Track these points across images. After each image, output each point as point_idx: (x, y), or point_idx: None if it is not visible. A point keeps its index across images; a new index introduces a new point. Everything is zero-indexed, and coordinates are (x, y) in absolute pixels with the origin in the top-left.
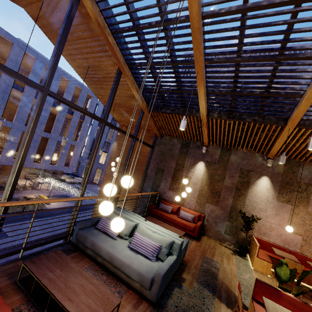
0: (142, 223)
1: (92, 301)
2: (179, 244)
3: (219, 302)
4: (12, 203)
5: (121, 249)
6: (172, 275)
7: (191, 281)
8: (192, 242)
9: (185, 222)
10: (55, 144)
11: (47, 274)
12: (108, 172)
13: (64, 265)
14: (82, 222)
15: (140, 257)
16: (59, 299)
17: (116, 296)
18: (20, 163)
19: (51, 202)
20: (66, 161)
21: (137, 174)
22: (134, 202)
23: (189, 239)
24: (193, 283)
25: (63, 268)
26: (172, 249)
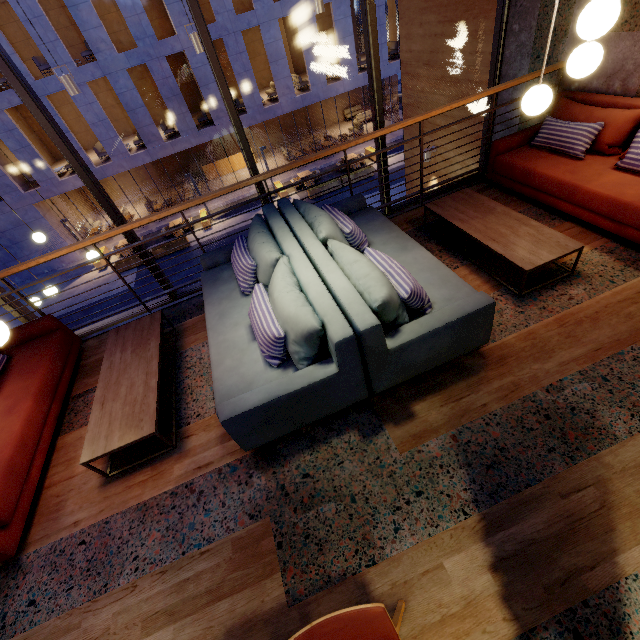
0: (296, 254)
1: (121, 417)
2: (332, 343)
3: (470, 536)
4: (47, 256)
5: (231, 324)
6: (342, 404)
7: (431, 428)
8: (632, 277)
9: (636, 190)
10: (347, 12)
11: (115, 355)
12: (406, 51)
13: (143, 343)
14: (205, 256)
15: (251, 350)
16: (96, 398)
17: (154, 421)
18: (74, 167)
19: (110, 236)
20: (391, 46)
21: (479, 13)
22: (480, 133)
23: (629, 263)
24: (430, 440)
25: (138, 348)
26: (329, 347)
